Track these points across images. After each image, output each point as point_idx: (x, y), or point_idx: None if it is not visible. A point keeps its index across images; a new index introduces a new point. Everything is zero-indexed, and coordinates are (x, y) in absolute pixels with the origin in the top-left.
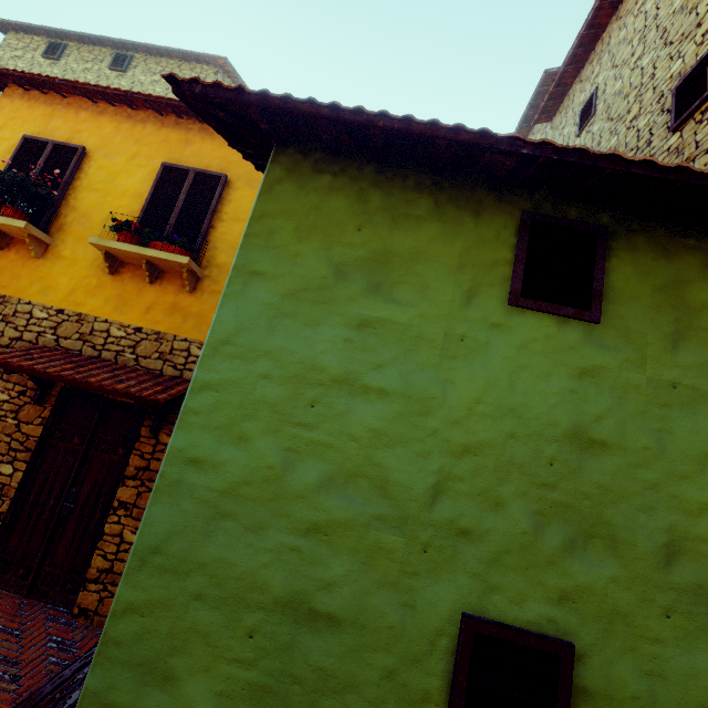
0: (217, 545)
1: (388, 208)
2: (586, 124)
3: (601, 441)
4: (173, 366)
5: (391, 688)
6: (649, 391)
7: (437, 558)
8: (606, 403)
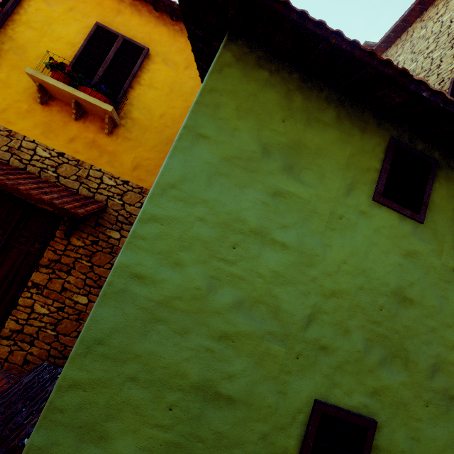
0: (151, 342)
1: (306, 110)
2: None
3: (410, 299)
4: (87, 188)
5: (264, 445)
6: (441, 271)
7: (304, 363)
8: (417, 275)
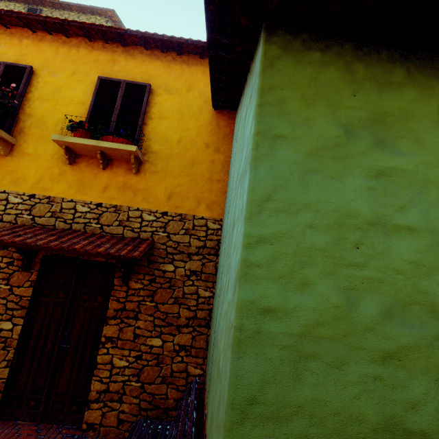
0: (308, 386)
1: (372, 77)
2: None
3: None
4: (131, 230)
5: None
6: None
7: None
8: None
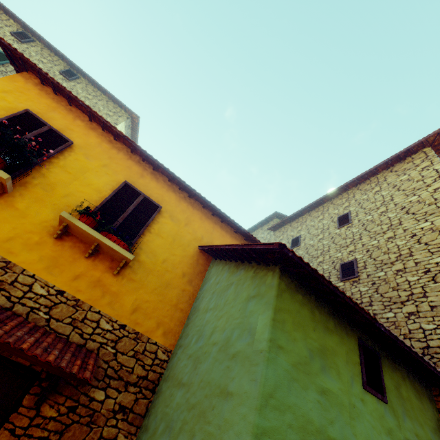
0: None
1: (322, 321)
2: (295, 247)
3: None
4: (80, 334)
5: None
6: None
7: None
8: None
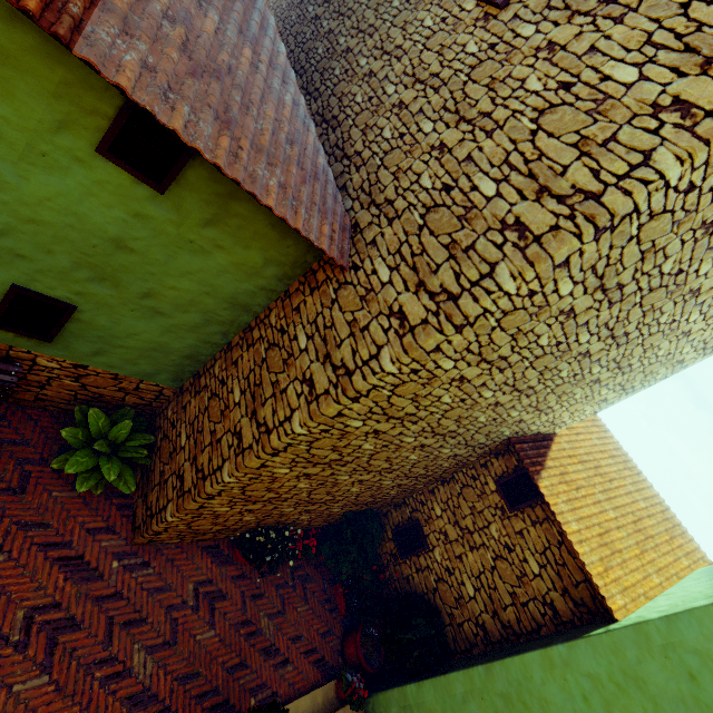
0: None
1: None
2: None
3: (132, 249)
4: None
5: None
6: (176, 239)
7: None
8: (145, 234)
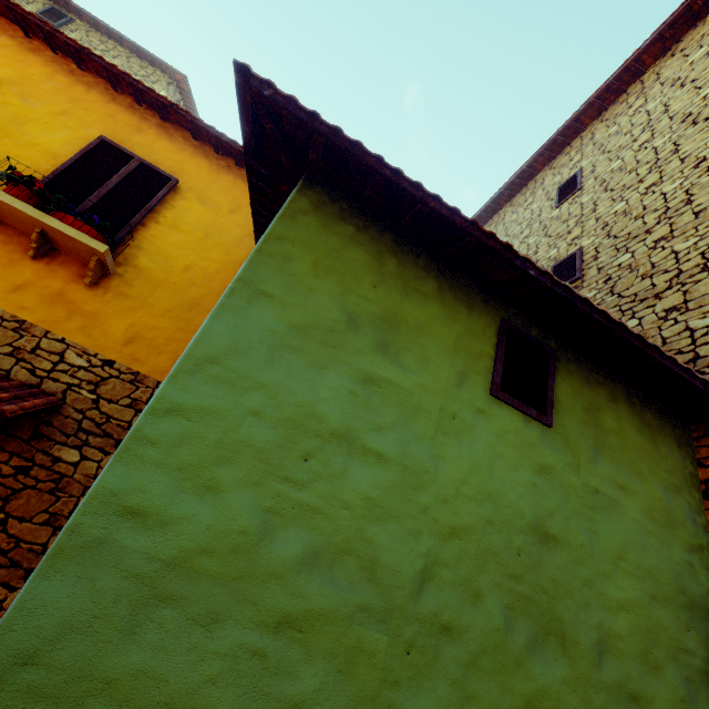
0: (142, 649)
1: (402, 277)
2: None
3: (553, 536)
4: (30, 370)
5: None
6: (582, 493)
7: (420, 661)
8: (556, 500)
